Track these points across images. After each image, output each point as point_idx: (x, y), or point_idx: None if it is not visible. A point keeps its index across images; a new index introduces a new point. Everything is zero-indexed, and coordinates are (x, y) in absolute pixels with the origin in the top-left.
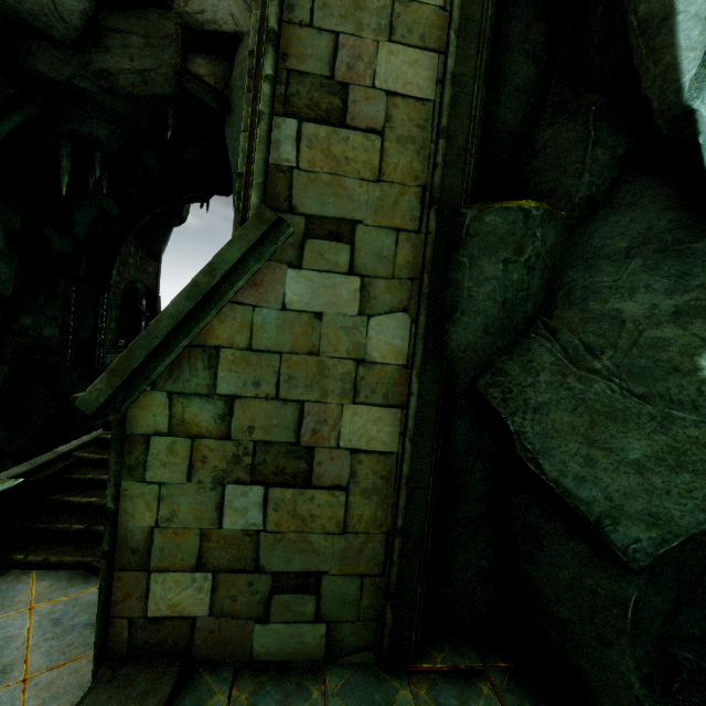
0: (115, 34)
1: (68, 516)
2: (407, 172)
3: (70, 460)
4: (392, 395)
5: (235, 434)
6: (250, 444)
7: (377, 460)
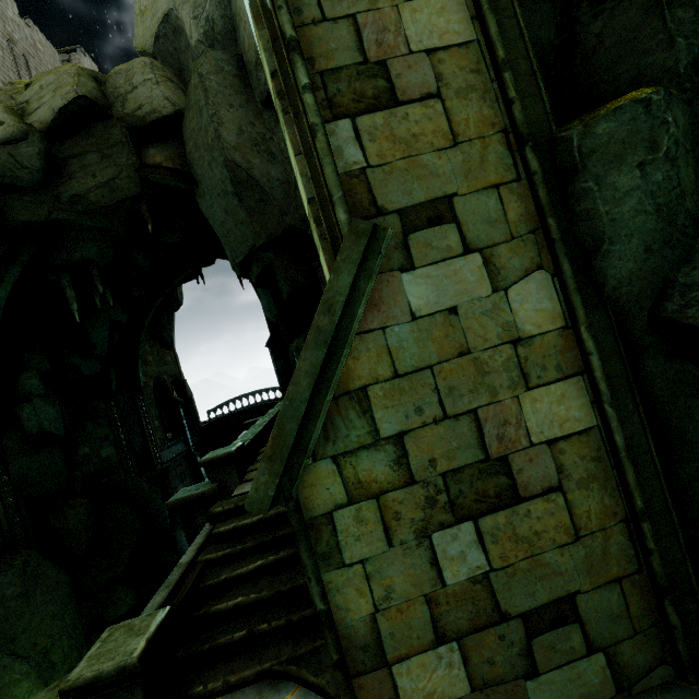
0: (72, 161)
1: (223, 626)
2: (481, 123)
3: (197, 568)
4: (564, 364)
5: (418, 474)
6: (438, 479)
7: (579, 442)
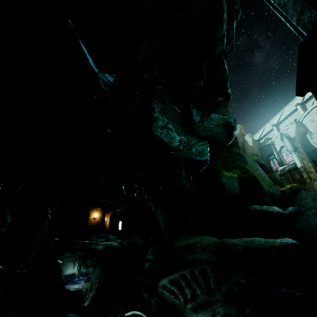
0: None
1: None
2: (316, 175)
3: None
4: None
5: None
6: None
7: None
